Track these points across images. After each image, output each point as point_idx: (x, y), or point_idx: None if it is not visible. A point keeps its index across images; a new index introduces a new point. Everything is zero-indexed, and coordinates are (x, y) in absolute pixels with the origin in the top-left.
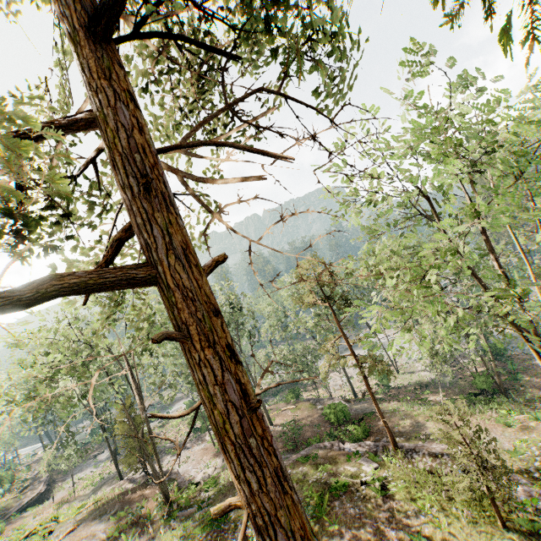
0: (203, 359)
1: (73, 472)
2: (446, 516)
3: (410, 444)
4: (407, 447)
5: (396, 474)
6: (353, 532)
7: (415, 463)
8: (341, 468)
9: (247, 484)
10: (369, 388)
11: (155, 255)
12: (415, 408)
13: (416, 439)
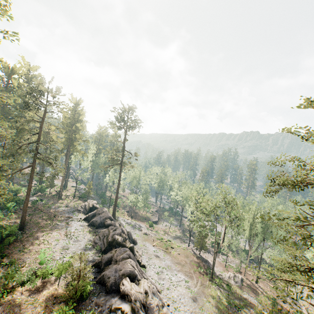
0: None
1: None
2: None
3: None
4: None
5: None
6: None
7: None
8: None
9: None
10: None
11: None
12: None
13: None
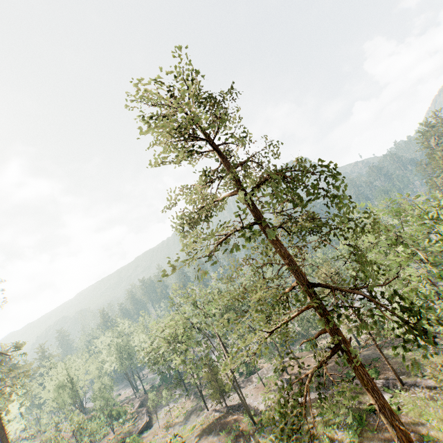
0: (360, 368)
1: (160, 407)
2: (442, 424)
3: (411, 380)
4: (409, 383)
5: (406, 401)
6: (386, 434)
7: (417, 393)
8: (367, 398)
9: (377, 397)
10: (377, 345)
11: (342, 342)
12: (409, 353)
13: (414, 376)
